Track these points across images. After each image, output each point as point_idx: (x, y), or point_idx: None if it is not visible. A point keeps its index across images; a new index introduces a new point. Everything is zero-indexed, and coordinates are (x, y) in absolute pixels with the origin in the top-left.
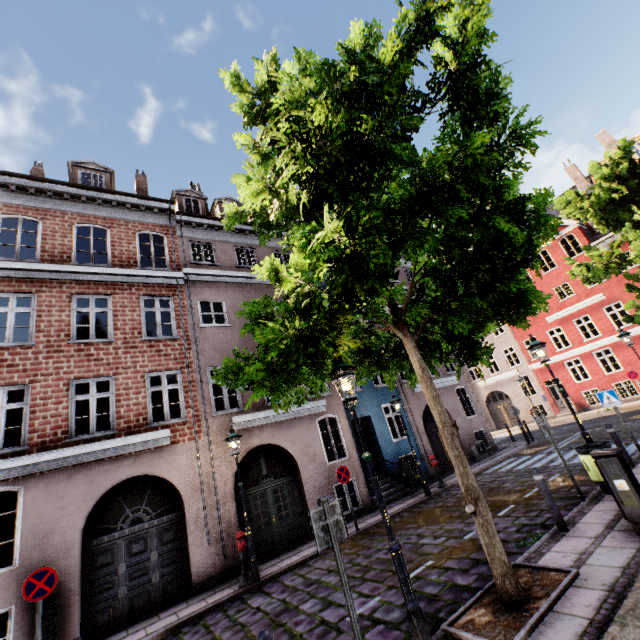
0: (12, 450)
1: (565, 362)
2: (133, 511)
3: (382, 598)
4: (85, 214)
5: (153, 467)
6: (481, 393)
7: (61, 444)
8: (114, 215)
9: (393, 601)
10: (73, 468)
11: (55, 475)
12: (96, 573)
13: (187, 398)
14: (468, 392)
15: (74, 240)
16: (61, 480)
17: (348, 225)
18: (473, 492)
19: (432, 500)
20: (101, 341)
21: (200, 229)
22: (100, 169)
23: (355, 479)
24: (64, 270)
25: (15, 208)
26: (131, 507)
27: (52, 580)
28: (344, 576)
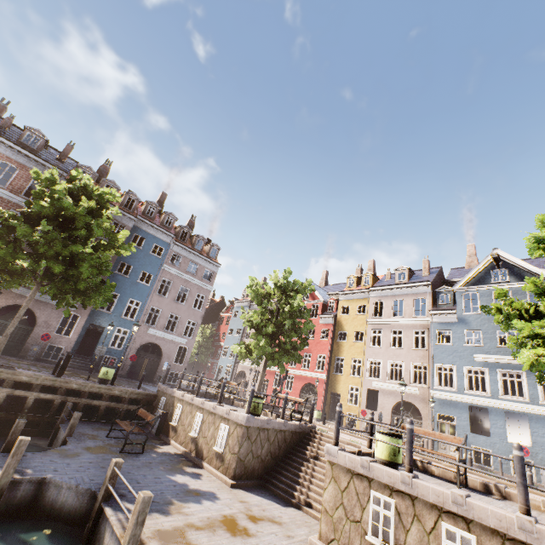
0: None
1: (276, 373)
2: None
3: None
4: (11, 157)
5: None
6: (238, 368)
7: None
8: (27, 164)
9: None
10: None
11: None
12: None
13: None
14: (188, 351)
15: None
16: None
17: None
18: (6, 334)
19: (86, 374)
20: None
21: None
22: (41, 136)
23: (65, 348)
24: None
25: None
26: None
27: None
28: None
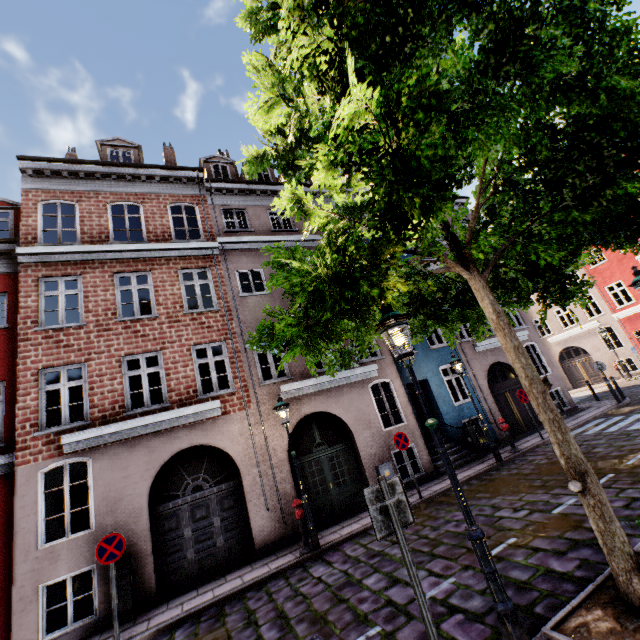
0: (77, 424)
1: None
2: (193, 479)
3: (457, 580)
4: (117, 192)
5: (207, 437)
6: (552, 350)
7: (120, 418)
8: (144, 190)
9: (471, 585)
10: (133, 440)
11: (118, 447)
12: (165, 536)
13: (233, 369)
14: (539, 348)
15: (110, 219)
16: (123, 451)
17: (387, 103)
18: (578, 465)
19: (504, 467)
20: (145, 317)
21: (231, 195)
22: (127, 145)
23: (414, 445)
24: (103, 250)
25: (52, 193)
26: (191, 475)
27: (121, 545)
28: (412, 568)
